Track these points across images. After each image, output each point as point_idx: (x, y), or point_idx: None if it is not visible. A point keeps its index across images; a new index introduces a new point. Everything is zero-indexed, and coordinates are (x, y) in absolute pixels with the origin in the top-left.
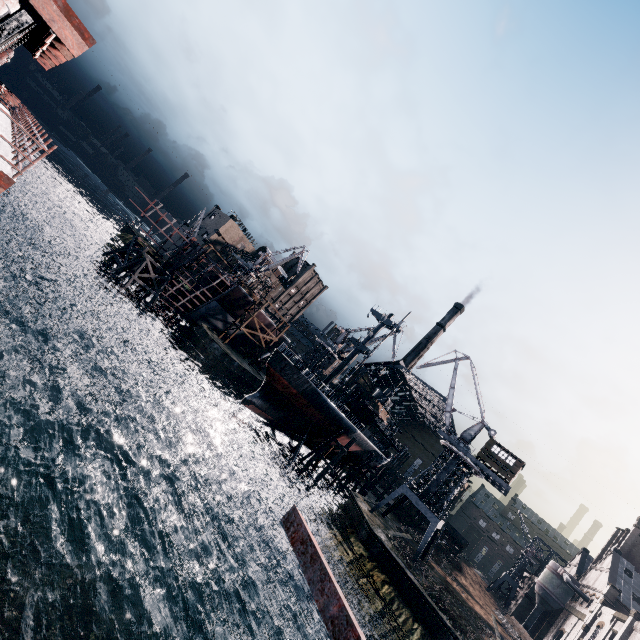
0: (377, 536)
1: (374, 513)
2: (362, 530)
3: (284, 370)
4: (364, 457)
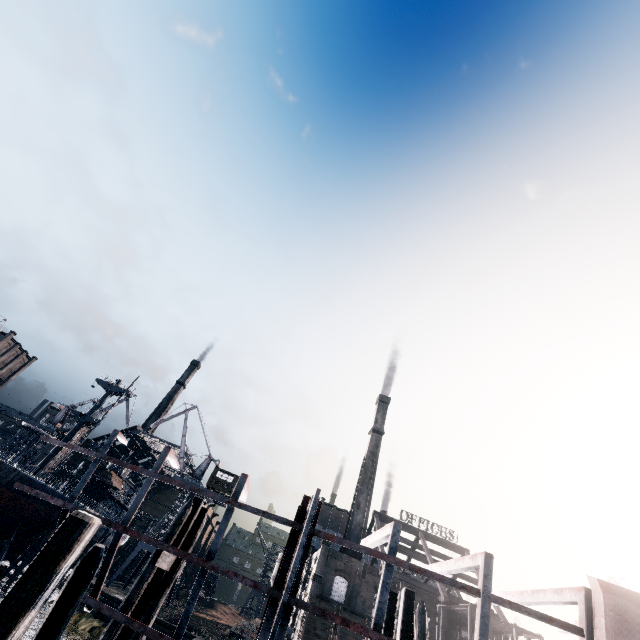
0: (113, 597)
1: (112, 587)
2: None
3: None
4: (98, 539)
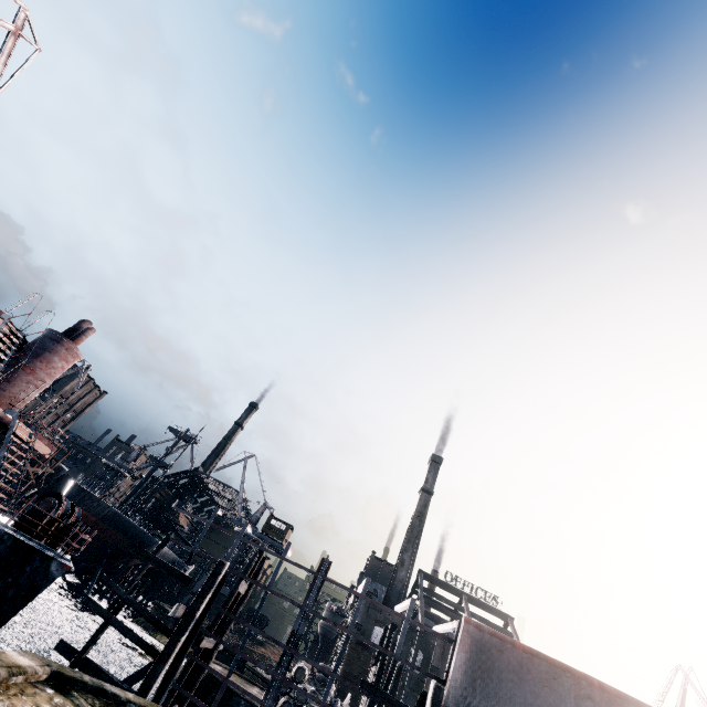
0: None
1: None
2: (169, 624)
3: (83, 501)
4: None
